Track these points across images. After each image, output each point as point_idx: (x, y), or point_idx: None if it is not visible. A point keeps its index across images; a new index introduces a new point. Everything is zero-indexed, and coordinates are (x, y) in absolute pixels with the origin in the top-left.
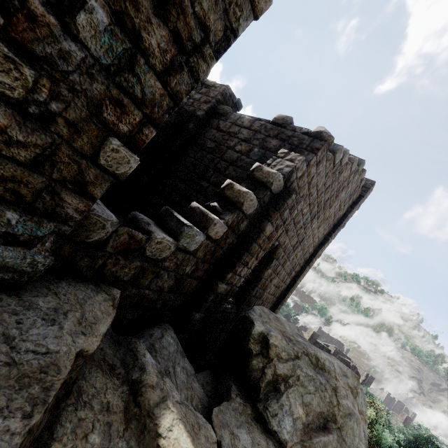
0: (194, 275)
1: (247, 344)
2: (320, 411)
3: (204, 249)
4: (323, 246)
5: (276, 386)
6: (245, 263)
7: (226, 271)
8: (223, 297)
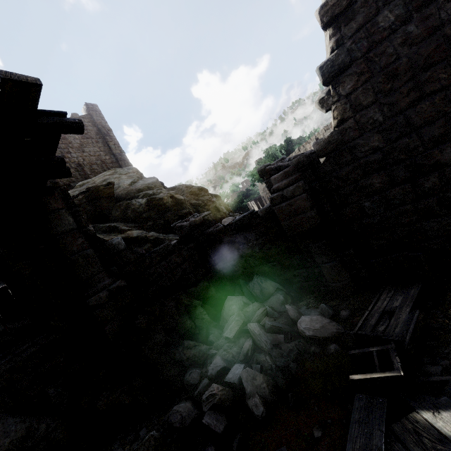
0: None
1: None
2: None
3: None
4: (113, 148)
5: None
6: None
7: None
8: None
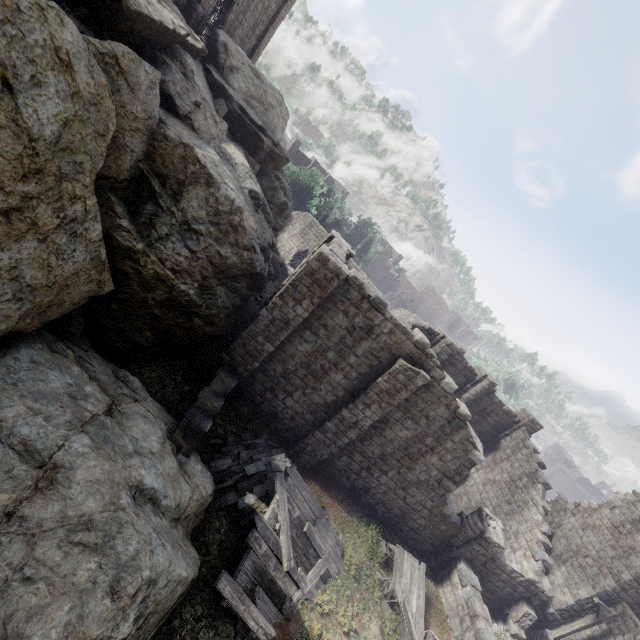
0: None
1: (217, 46)
2: (255, 97)
3: None
4: (286, 5)
5: (232, 70)
6: None
7: None
8: (201, 20)
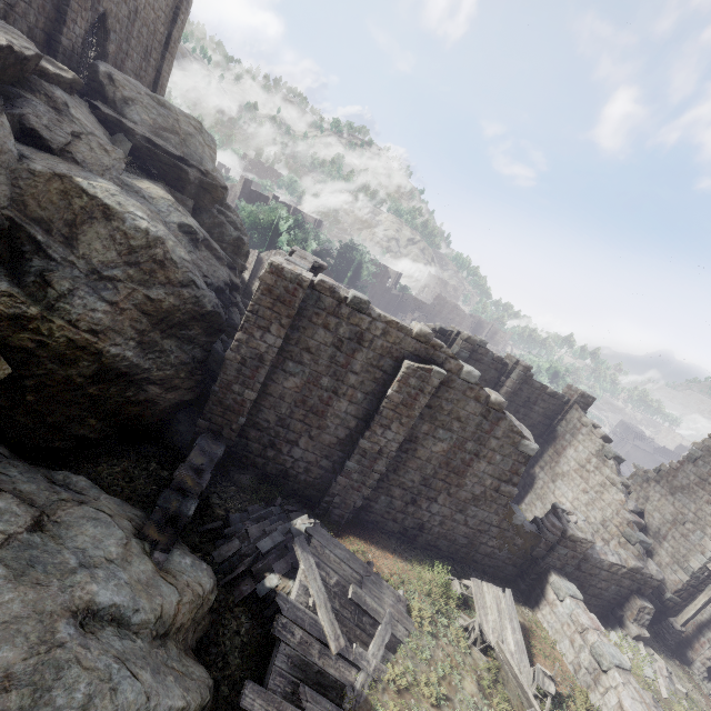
0: (39, 26)
1: (99, 79)
2: (166, 128)
3: (35, 2)
4: (177, 25)
5: (127, 103)
6: (74, 21)
7: (62, 27)
8: (71, 54)
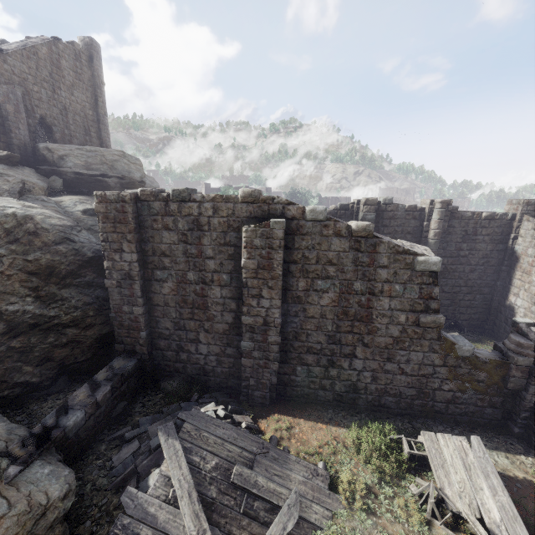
0: None
1: (41, 153)
2: (96, 163)
3: None
4: (99, 106)
5: (62, 159)
6: (17, 128)
7: (10, 134)
8: (25, 148)
